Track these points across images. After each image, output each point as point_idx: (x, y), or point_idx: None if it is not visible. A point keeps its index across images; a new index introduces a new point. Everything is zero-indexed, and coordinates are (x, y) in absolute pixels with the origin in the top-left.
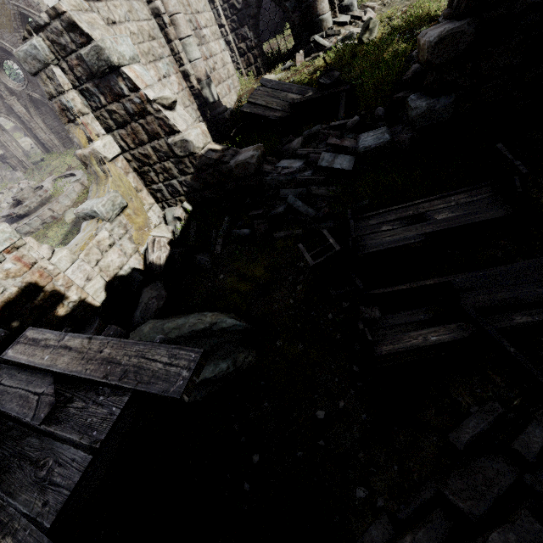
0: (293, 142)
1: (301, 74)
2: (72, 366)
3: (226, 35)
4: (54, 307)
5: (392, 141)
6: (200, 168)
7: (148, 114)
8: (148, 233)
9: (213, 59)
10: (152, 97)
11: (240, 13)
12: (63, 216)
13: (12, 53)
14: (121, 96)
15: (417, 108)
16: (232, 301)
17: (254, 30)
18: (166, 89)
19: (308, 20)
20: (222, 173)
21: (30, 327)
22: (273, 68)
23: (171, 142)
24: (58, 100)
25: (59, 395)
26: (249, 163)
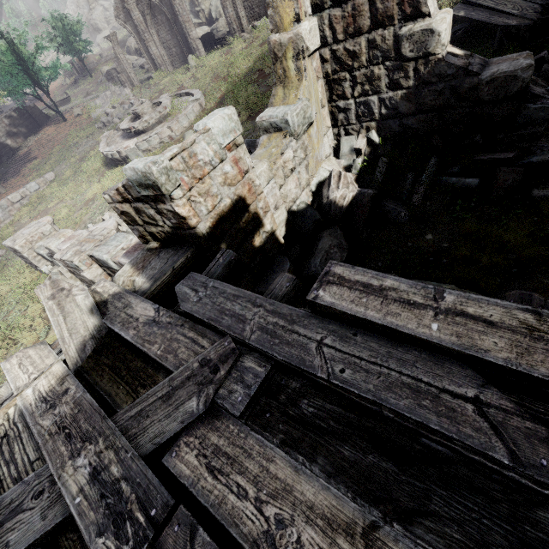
0: None
1: None
2: (543, 364)
3: None
4: (253, 234)
5: None
6: (426, 80)
7: None
8: (320, 165)
9: None
10: None
11: None
12: (180, 138)
13: None
14: None
15: None
16: (467, 274)
17: None
18: None
19: None
20: (457, 91)
21: (334, 261)
22: None
23: (405, 34)
24: None
25: (543, 422)
26: (515, 77)
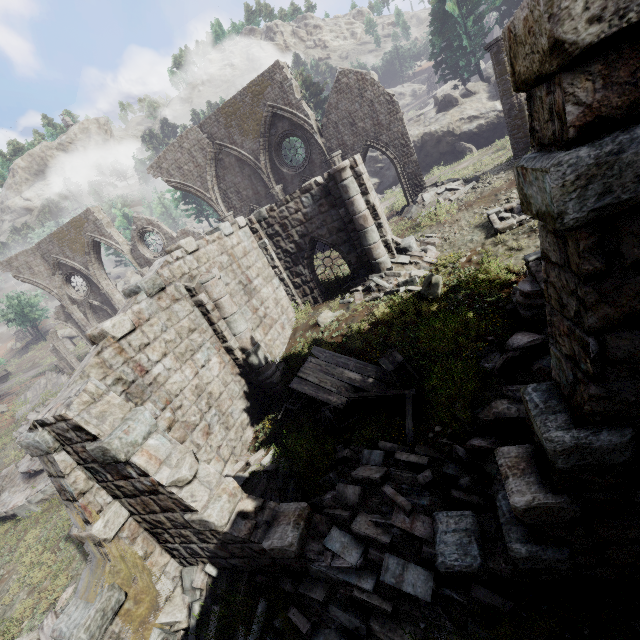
0: (349, 488)
1: (360, 324)
2: None
3: (279, 273)
4: None
5: (484, 568)
6: (225, 541)
7: (161, 493)
8: (154, 622)
9: (264, 306)
10: (165, 479)
11: (294, 255)
12: None
13: (80, 270)
14: (130, 477)
15: (514, 552)
16: None
17: (308, 267)
18: (185, 462)
19: (364, 261)
20: (254, 549)
21: None
22: (331, 296)
23: (188, 519)
24: (58, 480)
25: None
26: (286, 549)
